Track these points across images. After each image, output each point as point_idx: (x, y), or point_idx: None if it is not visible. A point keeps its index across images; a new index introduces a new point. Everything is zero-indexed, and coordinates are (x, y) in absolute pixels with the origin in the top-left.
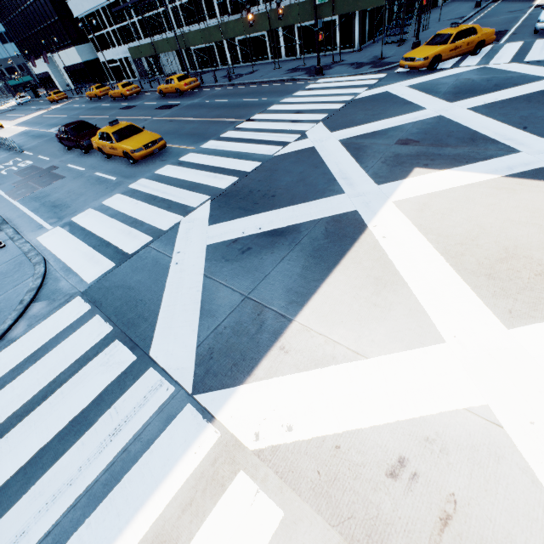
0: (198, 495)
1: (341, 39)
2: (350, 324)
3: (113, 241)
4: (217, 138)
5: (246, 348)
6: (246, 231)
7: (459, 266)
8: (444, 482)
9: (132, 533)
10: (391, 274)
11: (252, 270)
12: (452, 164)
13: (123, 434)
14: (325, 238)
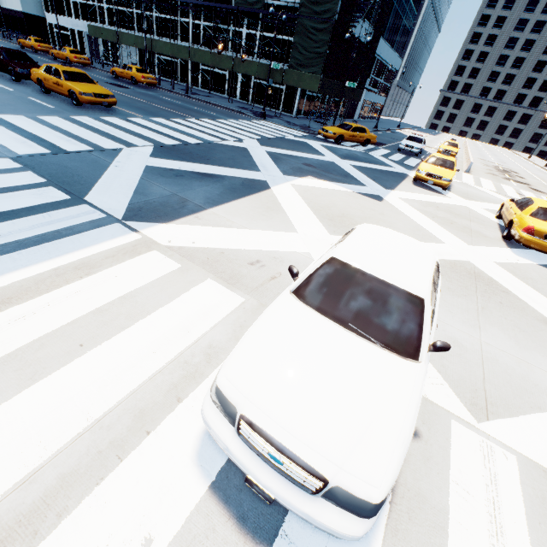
0: (120, 255)
1: (284, 104)
2: (246, 218)
3: (49, 140)
4: (167, 119)
5: (170, 212)
6: (182, 168)
7: (317, 213)
8: (278, 269)
9: (61, 260)
10: (278, 207)
11: (182, 185)
12: (331, 181)
13: (56, 225)
14: (241, 185)
